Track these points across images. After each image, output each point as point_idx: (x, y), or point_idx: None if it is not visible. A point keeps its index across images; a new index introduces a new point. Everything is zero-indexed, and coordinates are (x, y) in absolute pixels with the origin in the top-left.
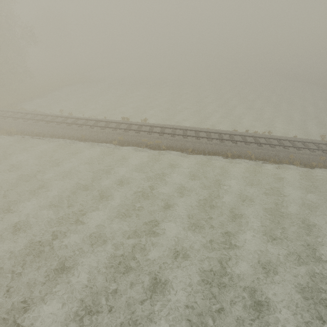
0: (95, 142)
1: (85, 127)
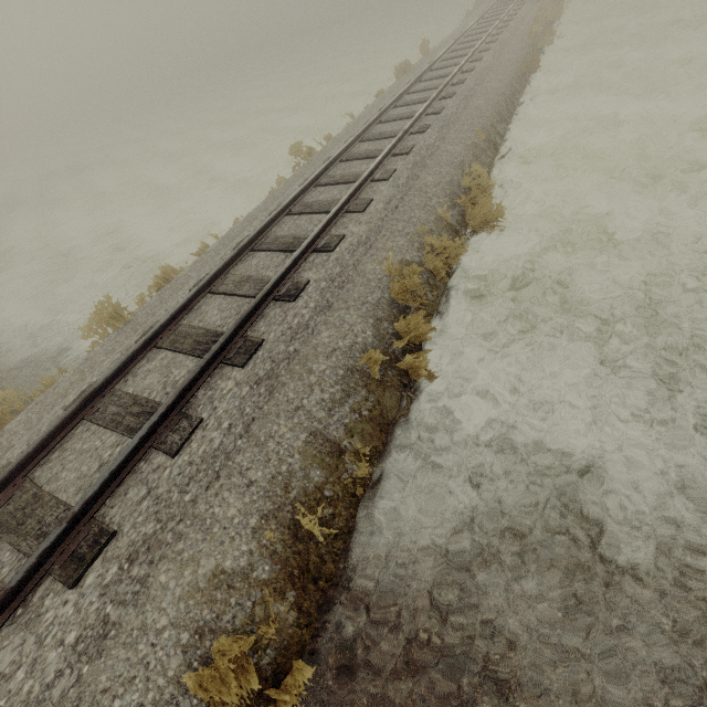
0: (531, 73)
1: (470, 75)
